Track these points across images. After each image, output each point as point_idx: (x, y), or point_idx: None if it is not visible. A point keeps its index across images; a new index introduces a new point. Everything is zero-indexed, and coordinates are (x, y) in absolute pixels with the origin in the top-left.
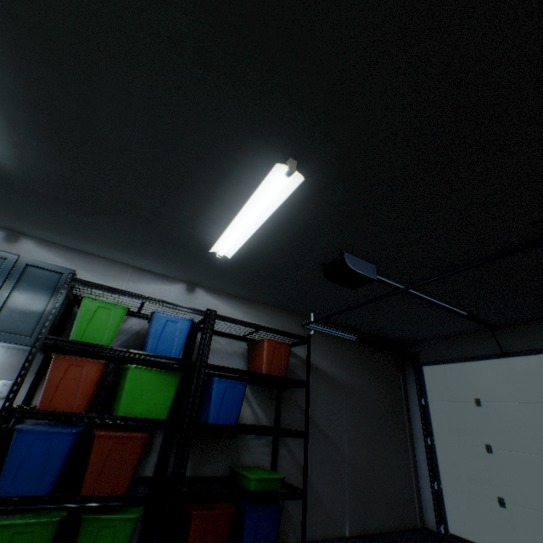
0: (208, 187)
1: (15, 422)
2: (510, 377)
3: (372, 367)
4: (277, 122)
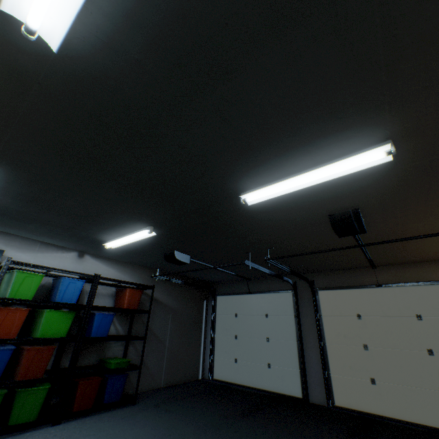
0: (108, 226)
1: None
2: (250, 303)
3: (190, 297)
4: (147, 218)
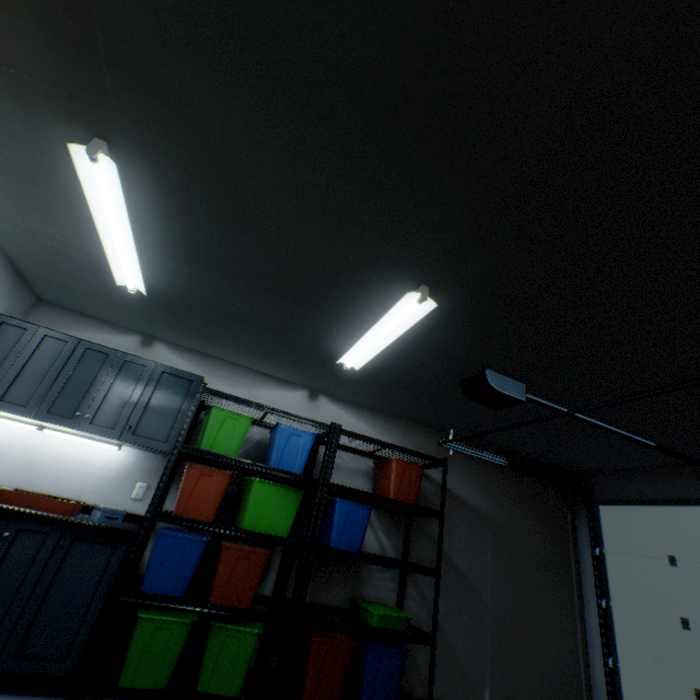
0: (338, 306)
1: (149, 524)
2: None
3: (529, 501)
4: (409, 257)
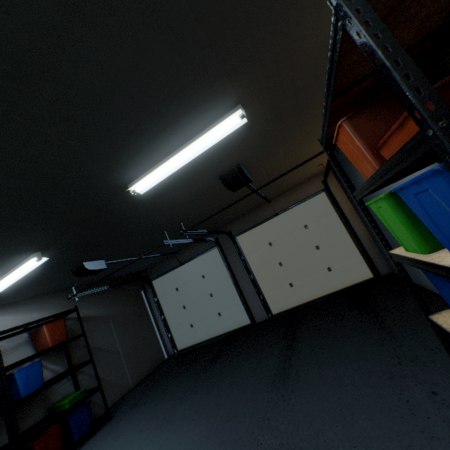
0: None
1: None
2: (186, 273)
3: (125, 296)
4: (25, 247)
